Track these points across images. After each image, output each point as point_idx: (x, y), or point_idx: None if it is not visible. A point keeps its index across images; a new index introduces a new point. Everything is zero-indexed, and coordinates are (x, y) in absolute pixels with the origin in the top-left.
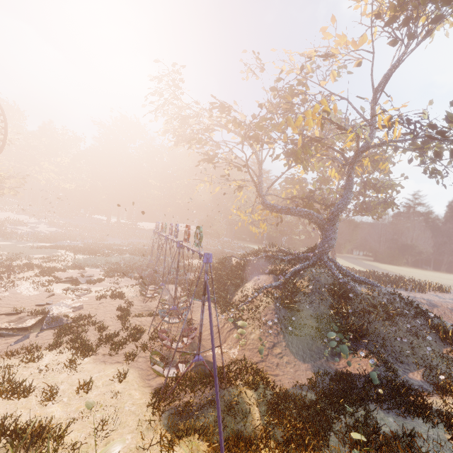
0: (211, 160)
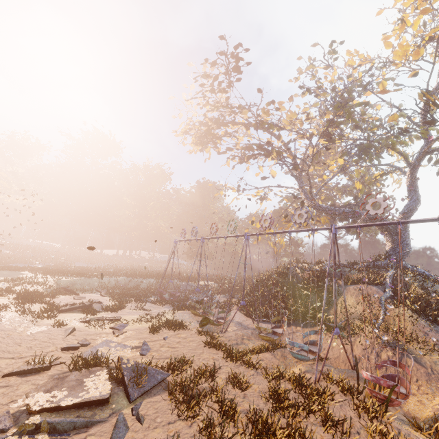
0: (269, 154)
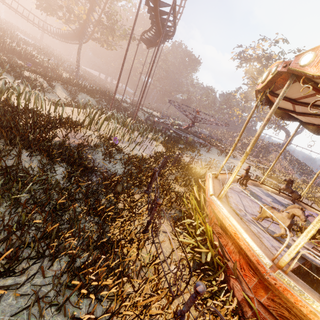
0: None
